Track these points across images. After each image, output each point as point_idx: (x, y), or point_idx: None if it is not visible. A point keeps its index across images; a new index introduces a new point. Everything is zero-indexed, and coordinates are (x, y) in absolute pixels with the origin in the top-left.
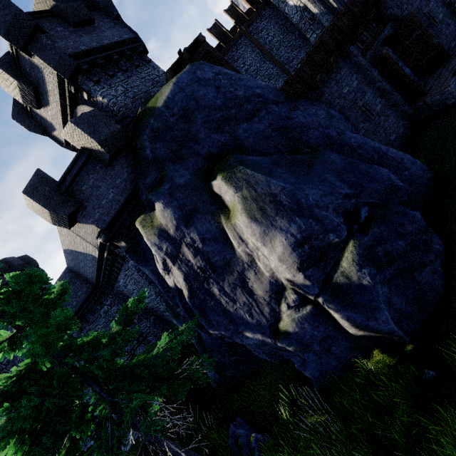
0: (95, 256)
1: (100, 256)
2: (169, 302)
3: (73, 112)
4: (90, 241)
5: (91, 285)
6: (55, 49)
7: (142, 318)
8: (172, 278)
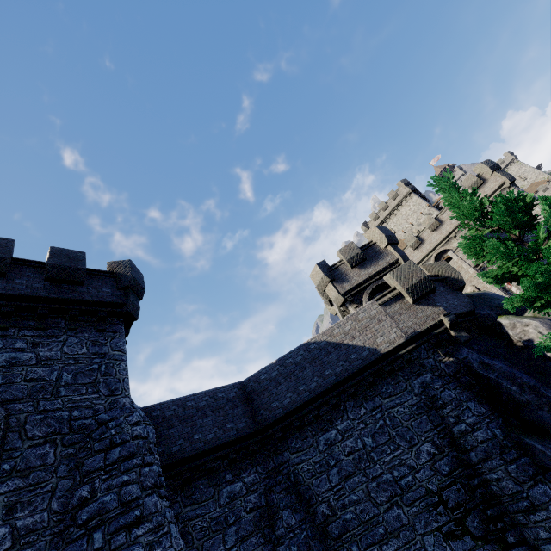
0: (379, 352)
1: (392, 350)
2: (546, 399)
3: (378, 279)
4: (404, 326)
5: (254, 425)
6: (403, 252)
7: (312, 544)
8: None
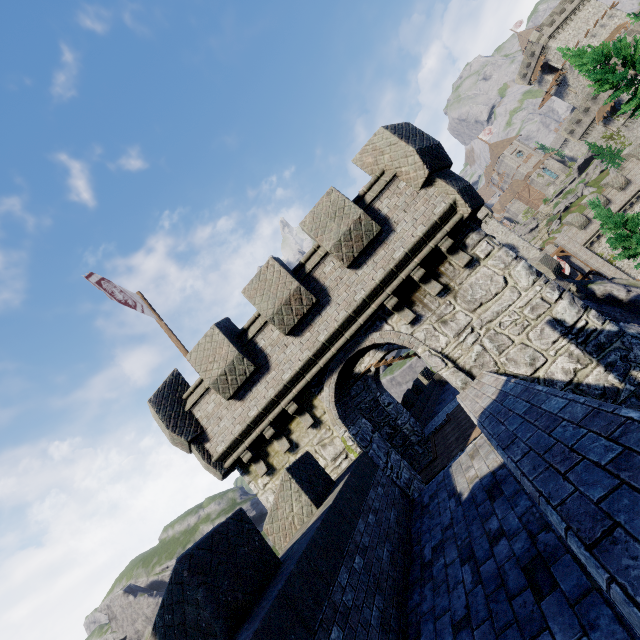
0: None
1: None
2: (633, 315)
3: None
4: None
5: None
6: None
7: None
8: (634, 292)
